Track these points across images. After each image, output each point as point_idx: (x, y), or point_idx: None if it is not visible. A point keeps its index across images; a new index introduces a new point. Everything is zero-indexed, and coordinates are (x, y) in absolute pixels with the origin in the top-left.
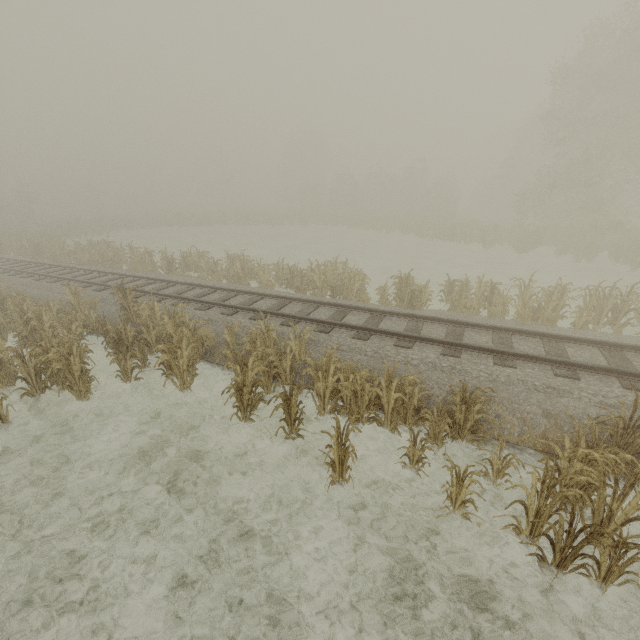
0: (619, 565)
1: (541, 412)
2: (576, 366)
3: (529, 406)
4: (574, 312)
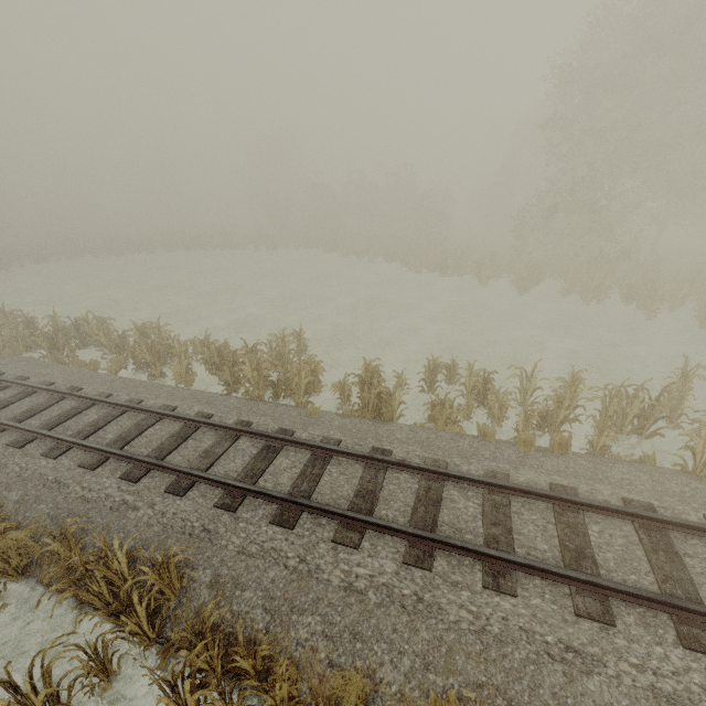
0: None
1: None
2: (607, 588)
3: None
4: (590, 416)
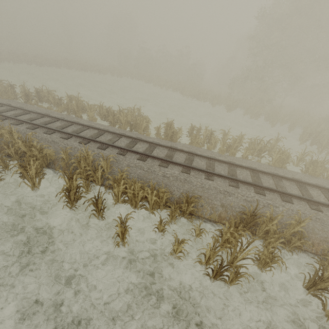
0: (236, 280)
1: (220, 204)
2: (239, 181)
3: (216, 201)
4: (244, 149)
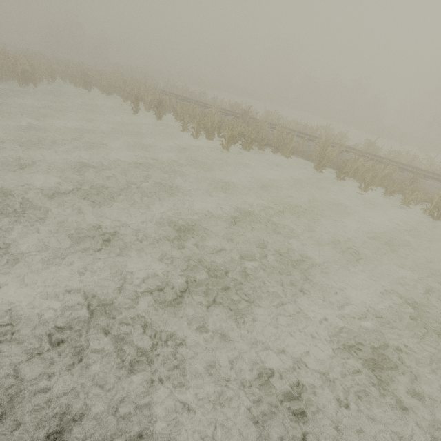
0: None
1: (436, 192)
2: None
3: (432, 190)
4: None
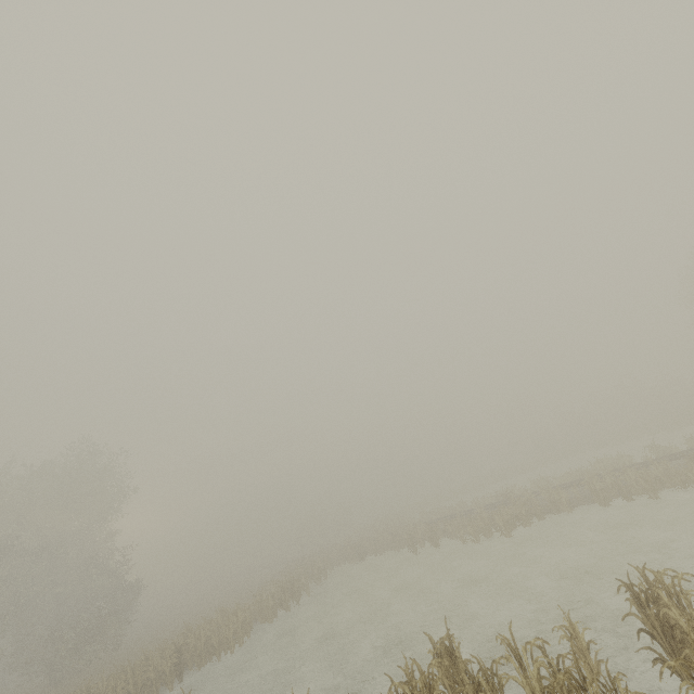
0: None
1: None
2: None
3: None
4: None
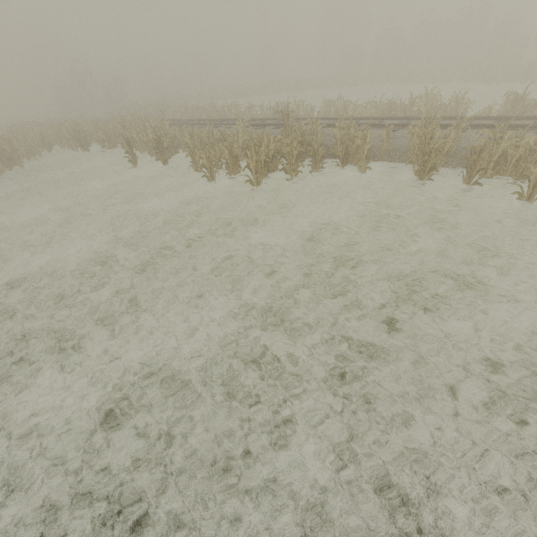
0: None
1: None
2: None
3: None
4: None
